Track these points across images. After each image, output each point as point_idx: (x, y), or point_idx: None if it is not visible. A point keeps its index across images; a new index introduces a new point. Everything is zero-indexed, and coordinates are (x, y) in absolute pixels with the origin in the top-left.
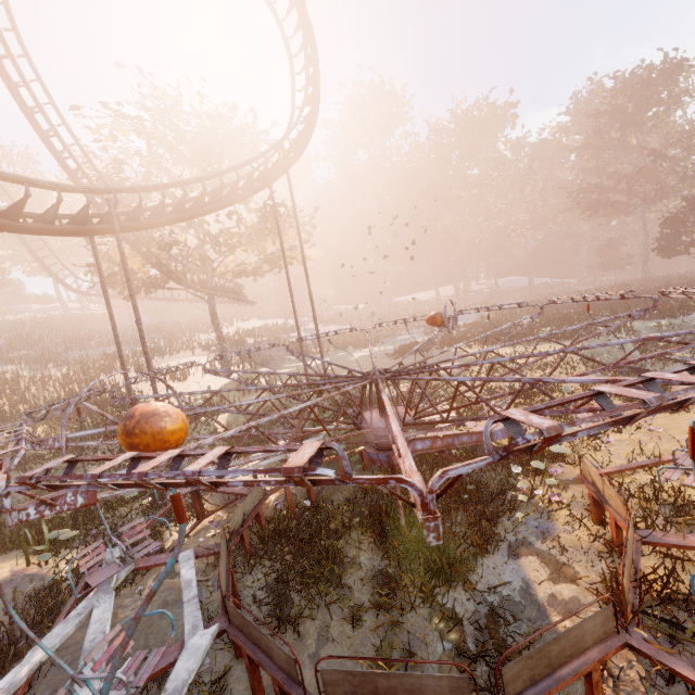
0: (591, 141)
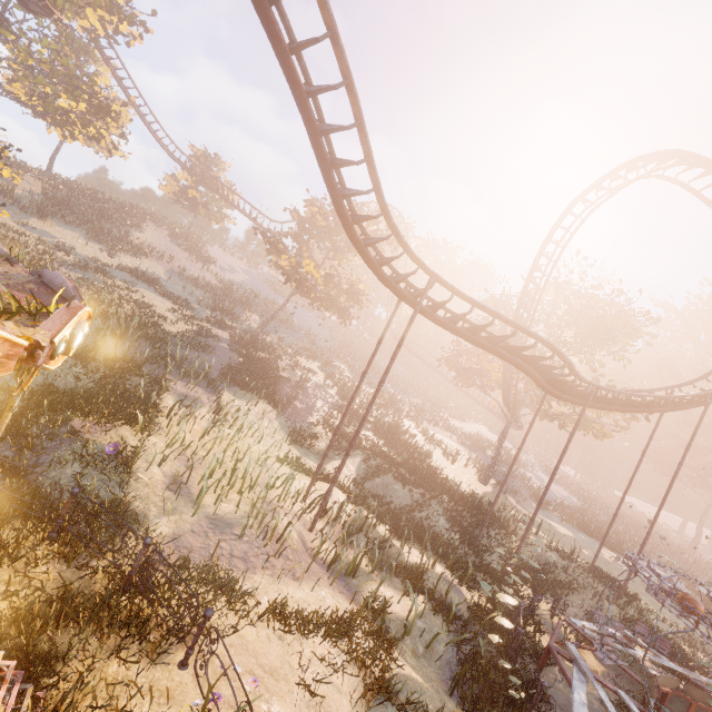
0: None
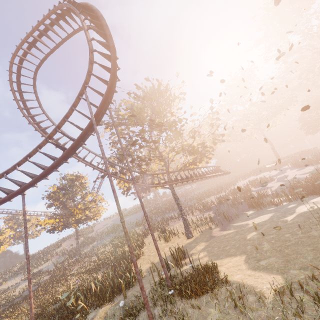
0: None
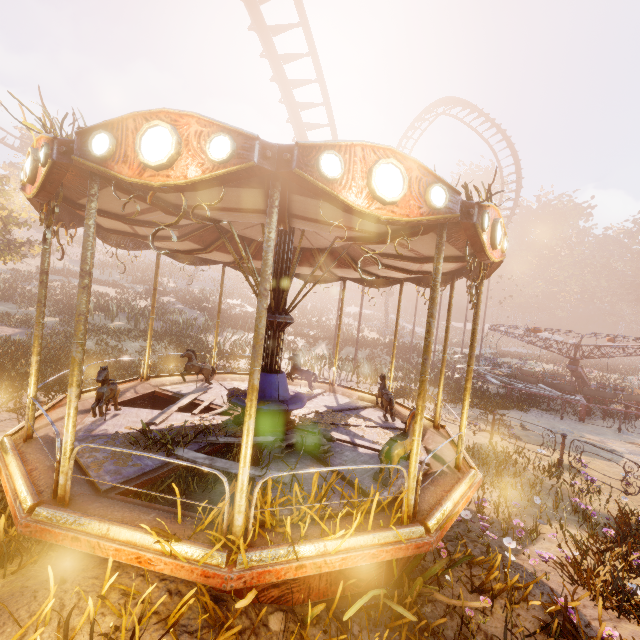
0: None
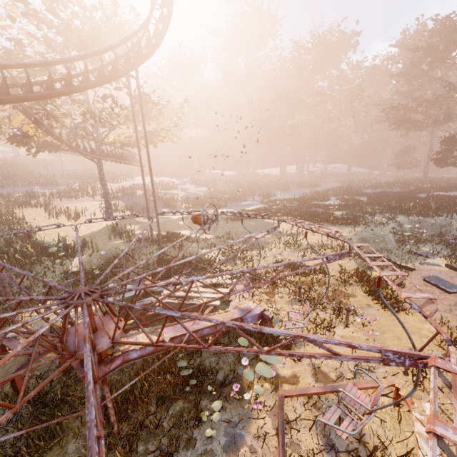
0: (407, 70)
